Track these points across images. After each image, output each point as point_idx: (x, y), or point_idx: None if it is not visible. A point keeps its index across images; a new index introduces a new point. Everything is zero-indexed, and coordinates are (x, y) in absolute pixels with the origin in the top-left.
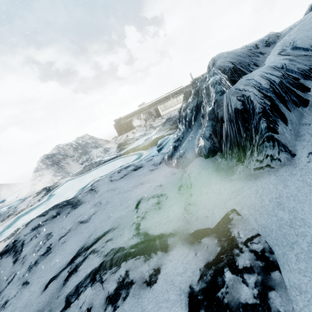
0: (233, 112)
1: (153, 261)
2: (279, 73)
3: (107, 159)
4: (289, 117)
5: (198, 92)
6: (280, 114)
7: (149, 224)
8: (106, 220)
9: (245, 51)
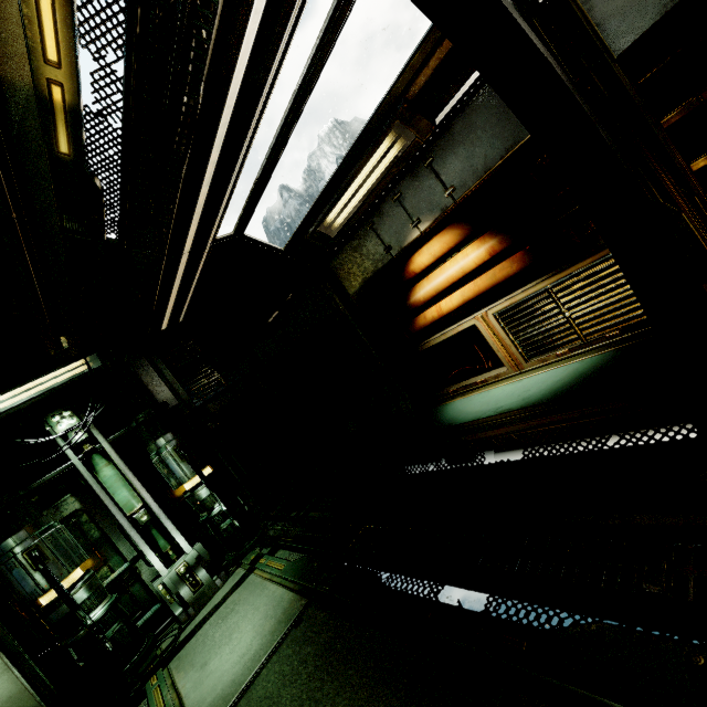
0: None
1: None
2: None
3: None
4: None
5: None
6: None
7: None
8: None
9: None
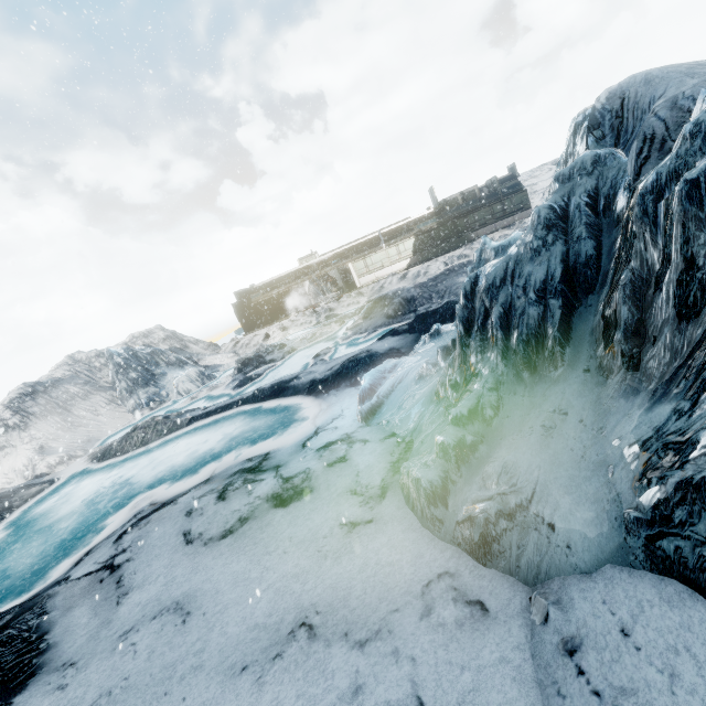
0: None
1: None
2: None
3: (201, 411)
4: None
5: (563, 217)
6: None
7: None
8: None
9: None
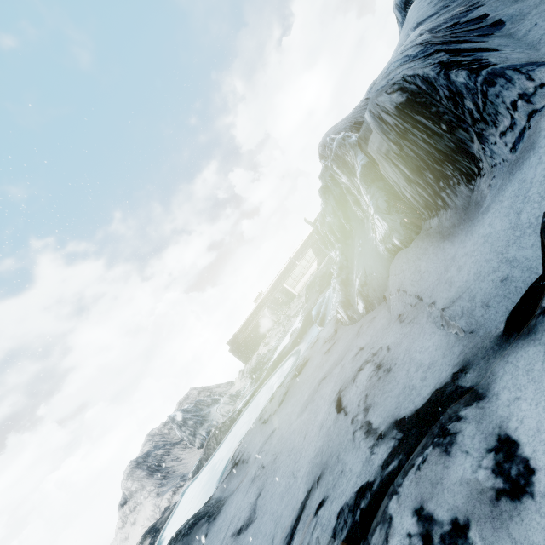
0: (398, 116)
1: (468, 435)
2: (422, 37)
3: (242, 405)
4: (492, 45)
5: (327, 188)
6: (474, 51)
7: (389, 406)
8: (291, 484)
9: (357, 108)
